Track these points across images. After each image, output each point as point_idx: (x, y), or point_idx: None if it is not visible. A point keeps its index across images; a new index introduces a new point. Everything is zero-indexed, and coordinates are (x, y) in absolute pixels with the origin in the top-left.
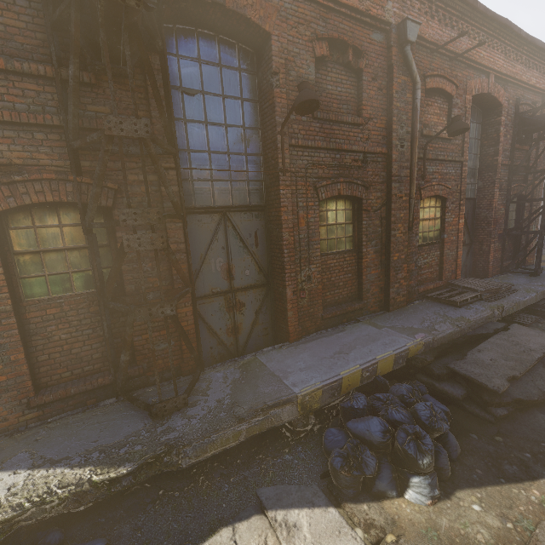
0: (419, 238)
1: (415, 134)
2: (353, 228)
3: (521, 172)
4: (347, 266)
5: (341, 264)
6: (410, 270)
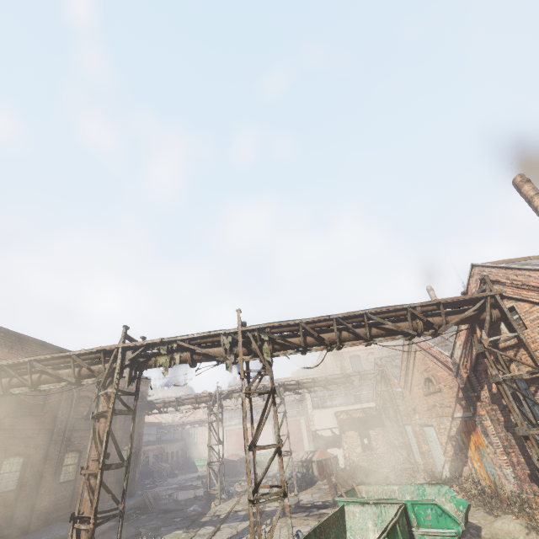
0: (62, 477)
1: (70, 419)
2: (20, 474)
3: (128, 432)
4: (8, 501)
5: (5, 500)
6: (50, 500)
